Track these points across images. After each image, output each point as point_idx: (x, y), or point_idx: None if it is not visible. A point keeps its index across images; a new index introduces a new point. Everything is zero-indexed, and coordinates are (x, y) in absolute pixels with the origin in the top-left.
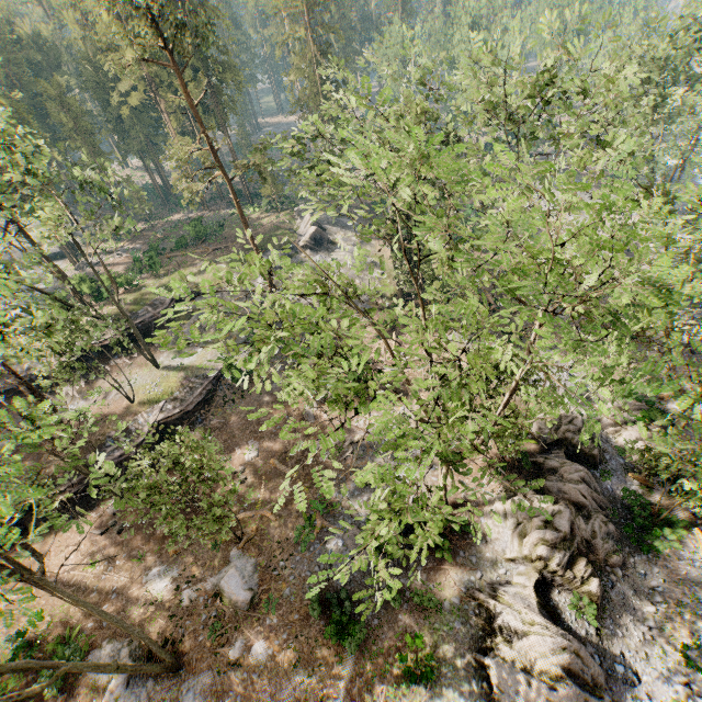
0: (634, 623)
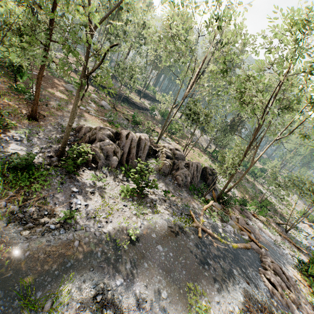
0: (163, 185)
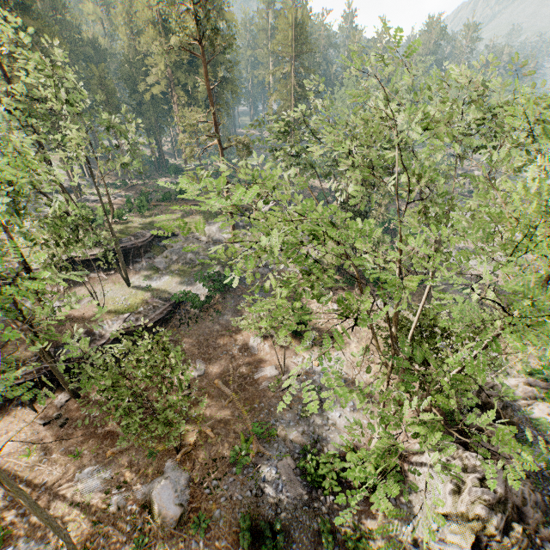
0: None
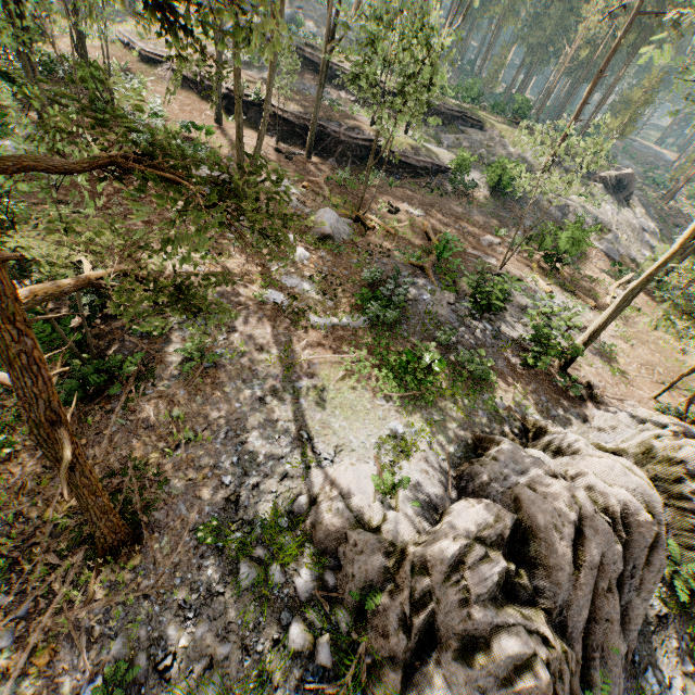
0: None
